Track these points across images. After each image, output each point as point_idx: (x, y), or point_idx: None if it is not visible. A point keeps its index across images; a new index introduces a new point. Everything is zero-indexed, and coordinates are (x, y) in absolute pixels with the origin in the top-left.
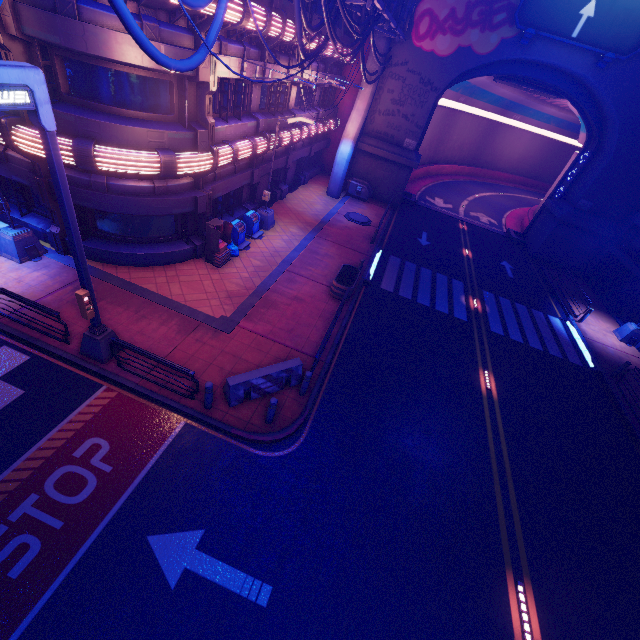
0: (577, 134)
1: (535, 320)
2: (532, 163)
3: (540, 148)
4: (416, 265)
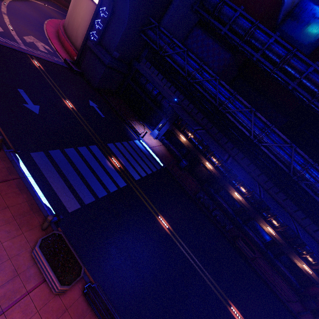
0: None
1: (135, 150)
2: None
3: None
4: (60, 150)
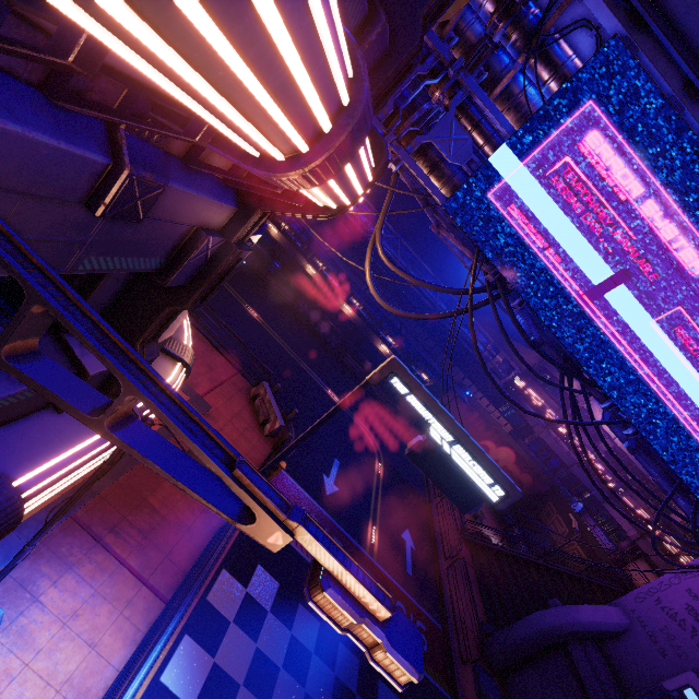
0: None
1: None
2: None
3: None
4: None
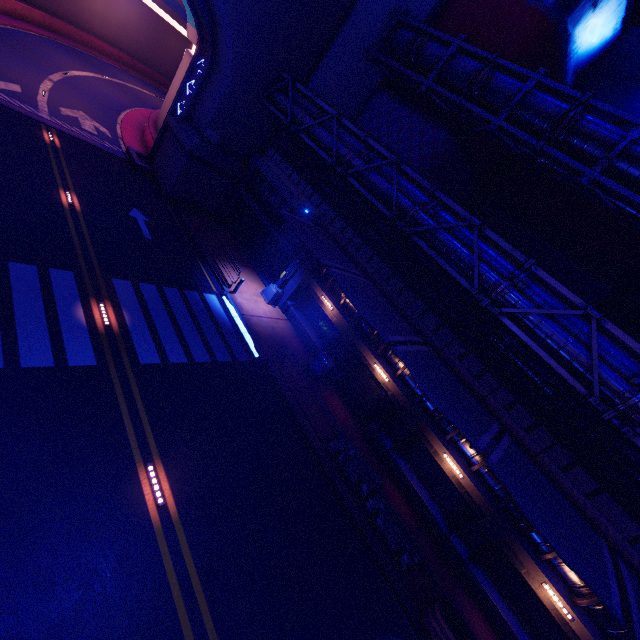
0: (181, 18)
1: (193, 310)
2: (138, 39)
3: (143, 20)
4: None
